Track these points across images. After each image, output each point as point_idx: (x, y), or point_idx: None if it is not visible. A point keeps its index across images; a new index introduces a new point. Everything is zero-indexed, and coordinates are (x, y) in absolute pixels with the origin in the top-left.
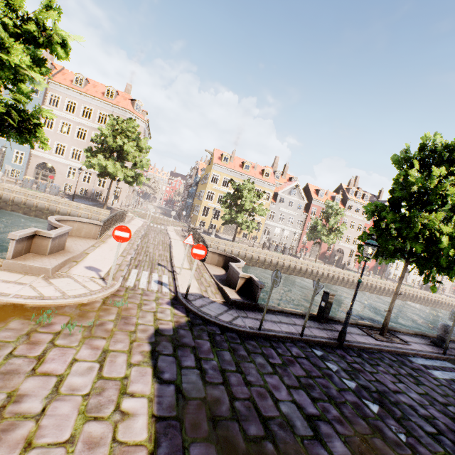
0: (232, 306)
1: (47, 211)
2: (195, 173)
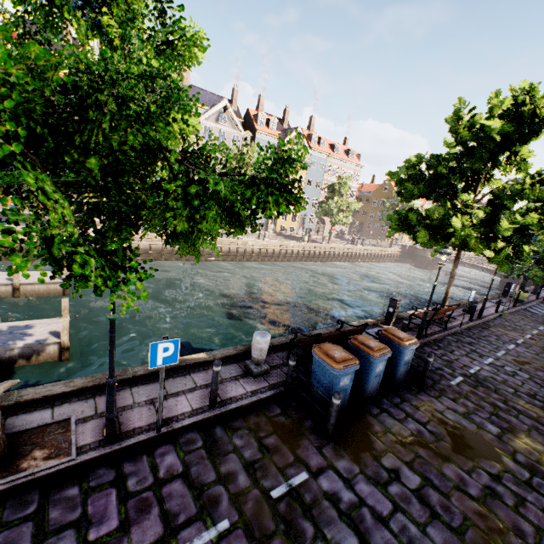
0: None
1: (379, 257)
2: None
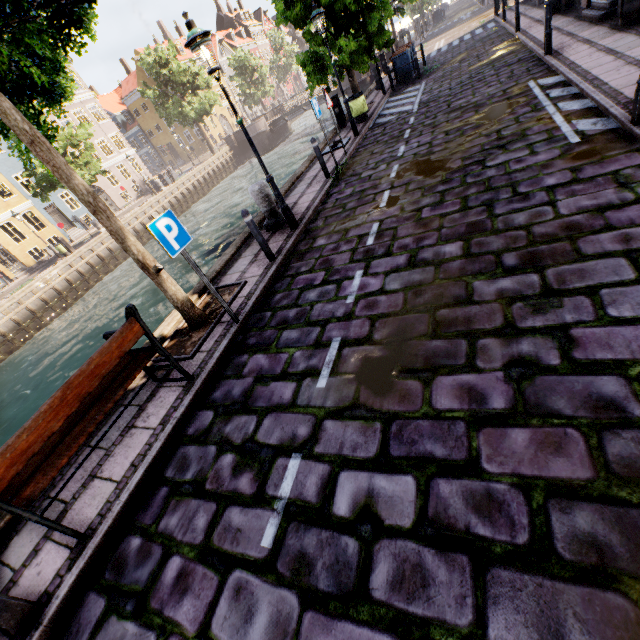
0: None
1: (209, 181)
2: None
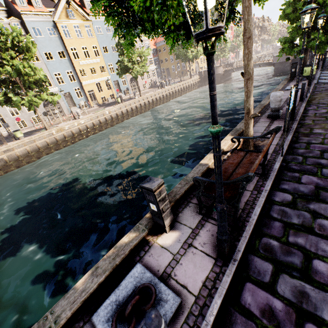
0: None
1: (185, 89)
2: None
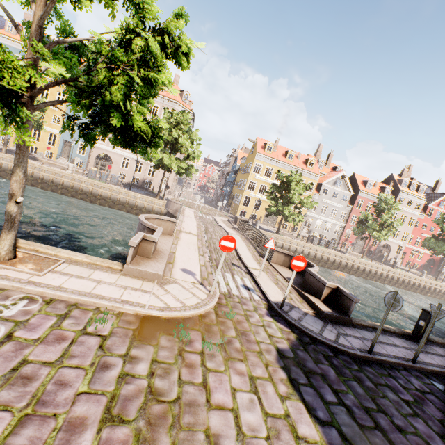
0: (325, 320)
1: (109, 200)
2: (233, 162)
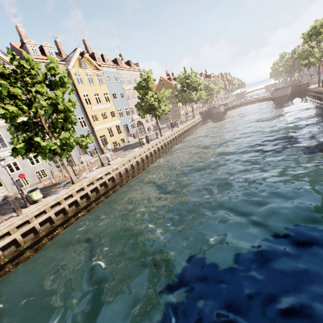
0: None
1: (194, 128)
2: None
